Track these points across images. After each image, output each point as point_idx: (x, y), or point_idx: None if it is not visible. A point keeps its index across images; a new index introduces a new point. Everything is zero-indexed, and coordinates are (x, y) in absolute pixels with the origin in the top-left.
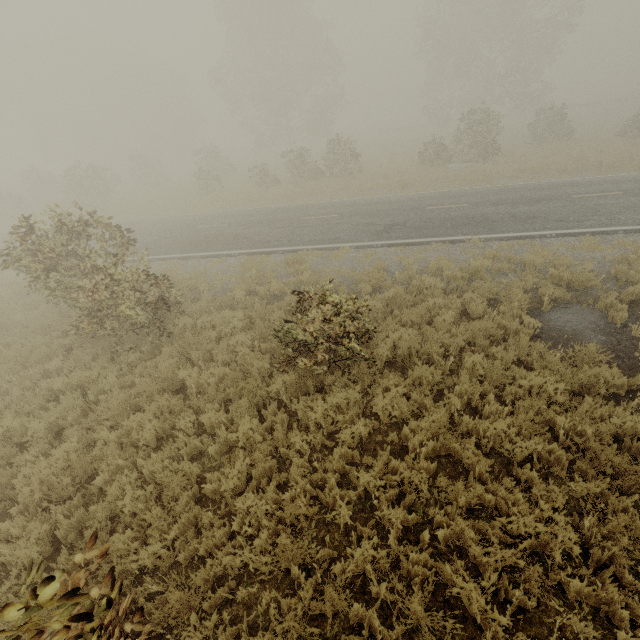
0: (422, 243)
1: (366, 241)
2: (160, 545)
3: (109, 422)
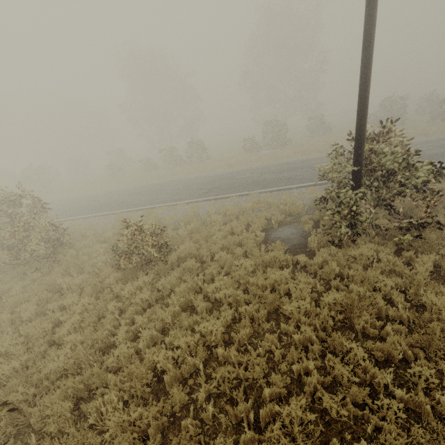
0: (225, 197)
1: (194, 199)
2: (16, 363)
3: (10, 311)
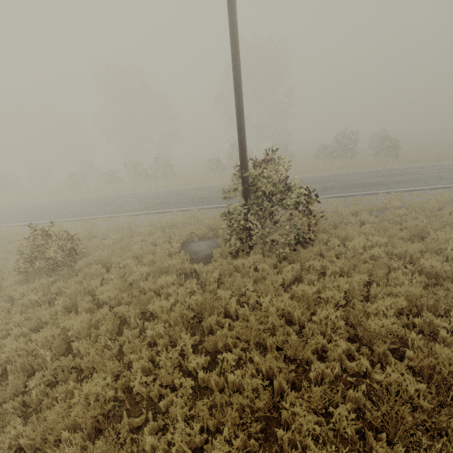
0: (167, 212)
1: (138, 212)
2: None
3: None
